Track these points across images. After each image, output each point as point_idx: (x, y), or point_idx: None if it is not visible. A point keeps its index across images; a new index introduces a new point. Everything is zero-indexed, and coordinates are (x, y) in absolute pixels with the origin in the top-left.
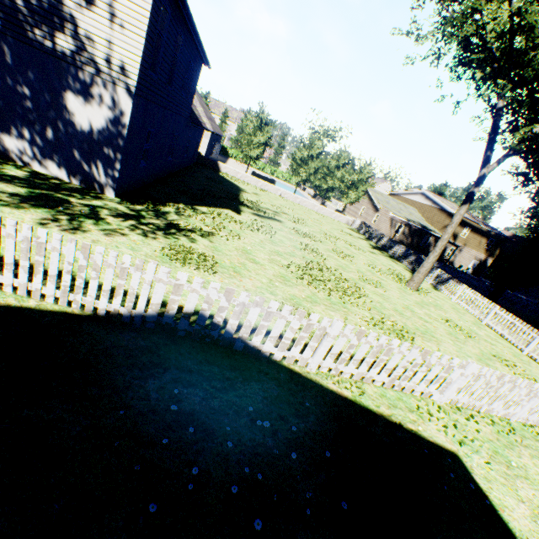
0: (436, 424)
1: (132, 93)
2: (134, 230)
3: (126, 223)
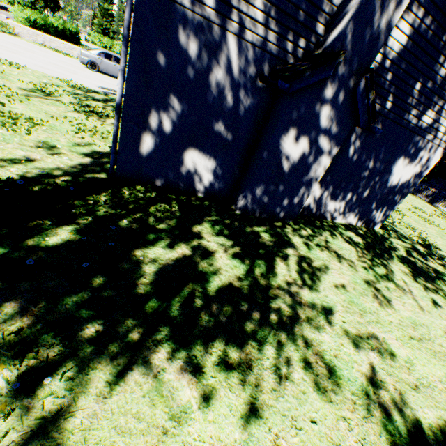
0: None
1: (445, 150)
2: None
3: (436, 264)
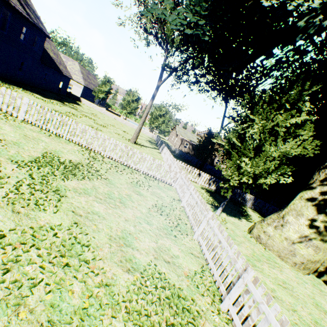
0: None
1: None
2: None
3: None
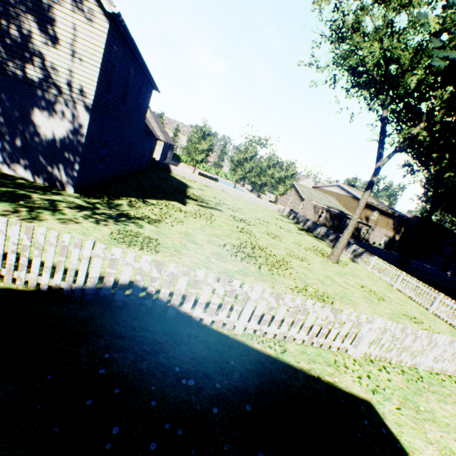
0: (352, 376)
1: (89, 109)
2: (87, 219)
3: (81, 213)
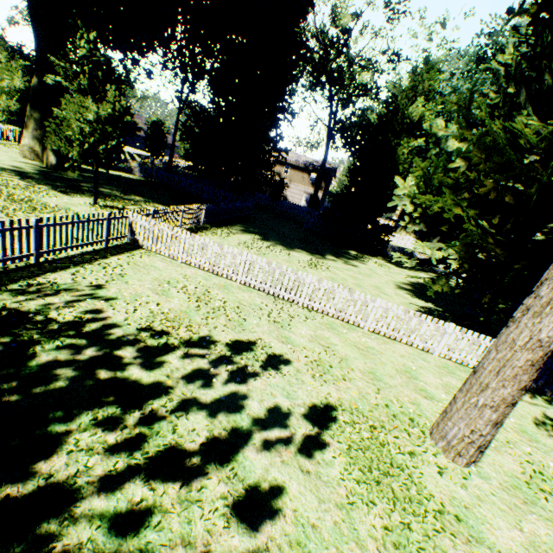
0: None
1: None
2: None
3: None
